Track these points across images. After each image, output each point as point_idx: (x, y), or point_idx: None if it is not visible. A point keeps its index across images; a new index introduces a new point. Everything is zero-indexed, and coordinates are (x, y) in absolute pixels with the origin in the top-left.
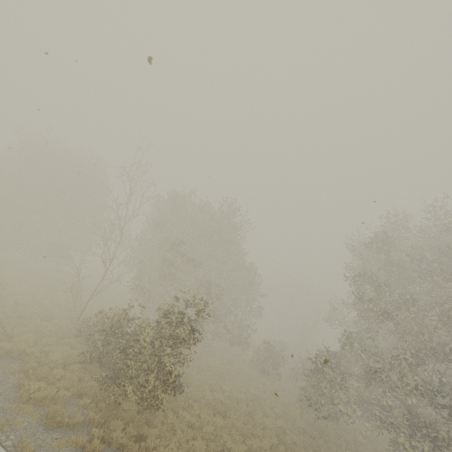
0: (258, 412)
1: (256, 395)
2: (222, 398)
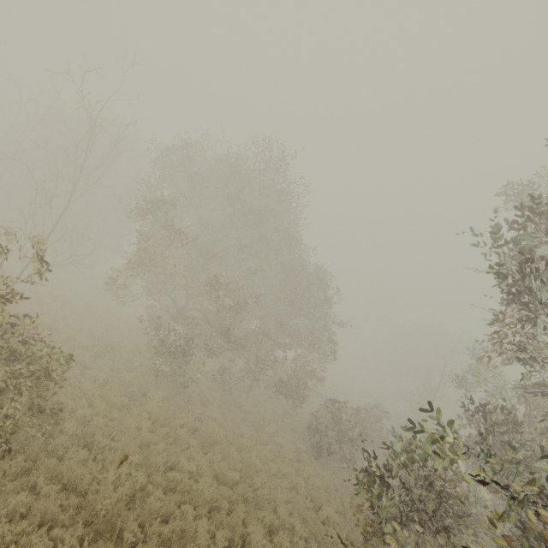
0: (220, 536)
1: (258, 493)
2: (139, 486)
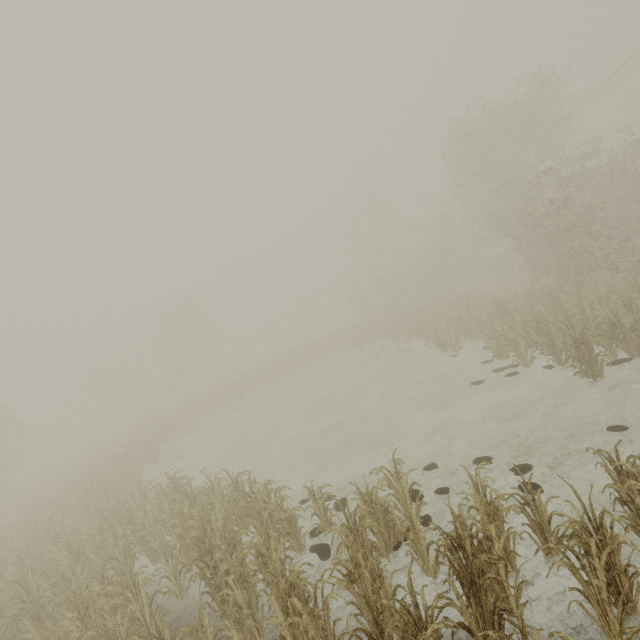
0: None
1: None
2: None
